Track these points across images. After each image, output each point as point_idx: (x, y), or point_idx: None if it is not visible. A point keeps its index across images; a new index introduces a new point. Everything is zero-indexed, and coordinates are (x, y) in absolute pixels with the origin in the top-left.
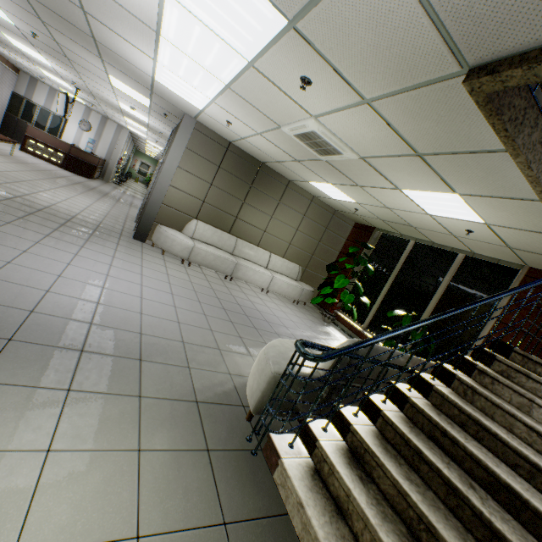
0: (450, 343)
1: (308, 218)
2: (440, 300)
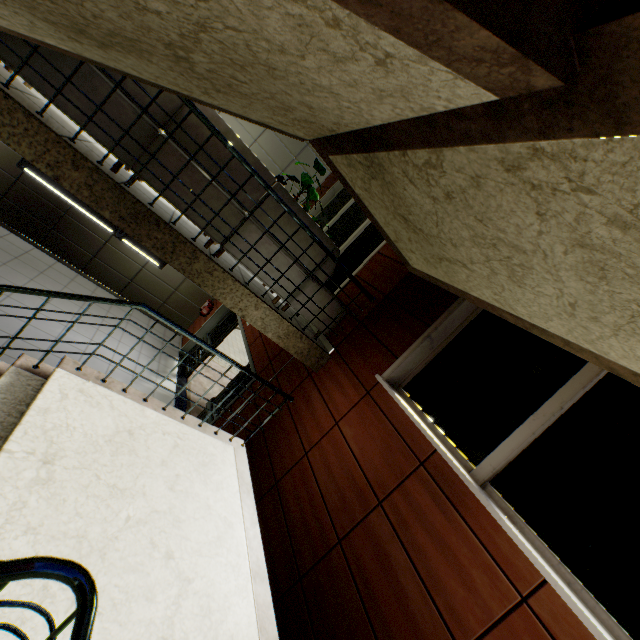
0: (353, 266)
1: (274, 133)
2: (368, 227)
